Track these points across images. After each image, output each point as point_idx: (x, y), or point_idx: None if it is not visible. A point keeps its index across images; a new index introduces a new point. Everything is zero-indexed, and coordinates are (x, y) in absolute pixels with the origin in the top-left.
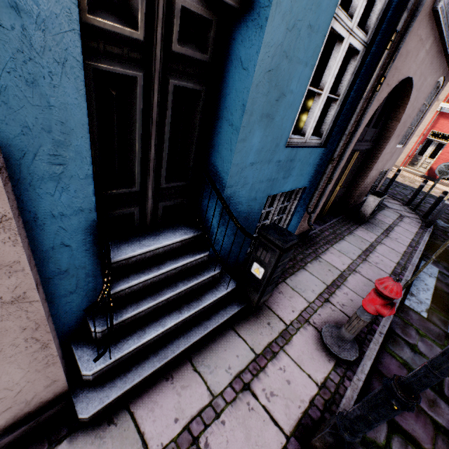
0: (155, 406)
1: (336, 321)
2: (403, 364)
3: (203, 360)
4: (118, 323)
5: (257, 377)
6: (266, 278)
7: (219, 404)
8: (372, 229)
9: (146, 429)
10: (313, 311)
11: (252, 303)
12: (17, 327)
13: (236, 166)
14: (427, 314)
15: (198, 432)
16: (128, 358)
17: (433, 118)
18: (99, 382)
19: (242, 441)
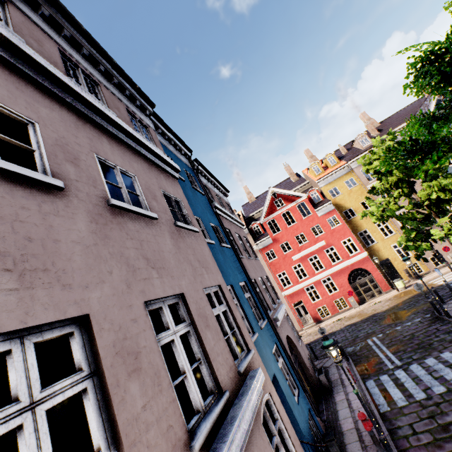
0: None
1: (375, 450)
2: (402, 437)
3: None
4: None
5: None
6: None
7: None
8: (338, 389)
9: None
10: None
11: None
12: None
13: (301, 427)
14: (389, 407)
15: None
16: None
17: (286, 299)
18: None
19: None
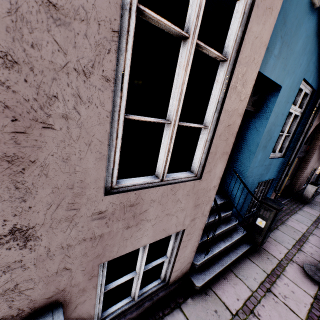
0: (224, 290)
1: (310, 262)
2: None
3: (238, 272)
4: (203, 241)
5: (273, 286)
6: (267, 227)
7: (257, 296)
8: (315, 207)
9: (224, 300)
10: (293, 254)
11: (257, 243)
12: (199, 227)
13: (250, 168)
14: None
15: (251, 307)
16: (207, 261)
17: None
18: (198, 271)
19: (277, 317)
